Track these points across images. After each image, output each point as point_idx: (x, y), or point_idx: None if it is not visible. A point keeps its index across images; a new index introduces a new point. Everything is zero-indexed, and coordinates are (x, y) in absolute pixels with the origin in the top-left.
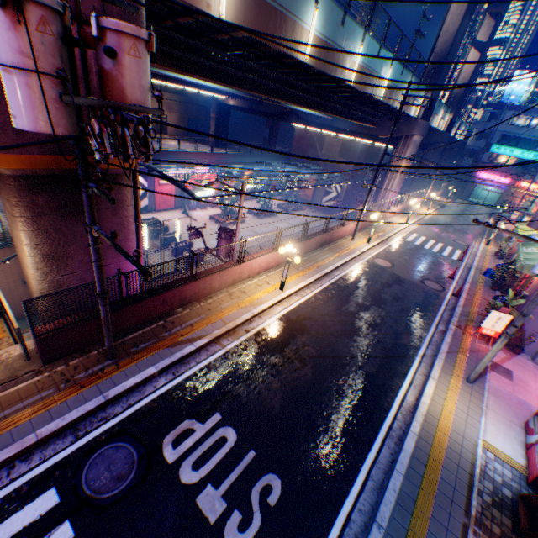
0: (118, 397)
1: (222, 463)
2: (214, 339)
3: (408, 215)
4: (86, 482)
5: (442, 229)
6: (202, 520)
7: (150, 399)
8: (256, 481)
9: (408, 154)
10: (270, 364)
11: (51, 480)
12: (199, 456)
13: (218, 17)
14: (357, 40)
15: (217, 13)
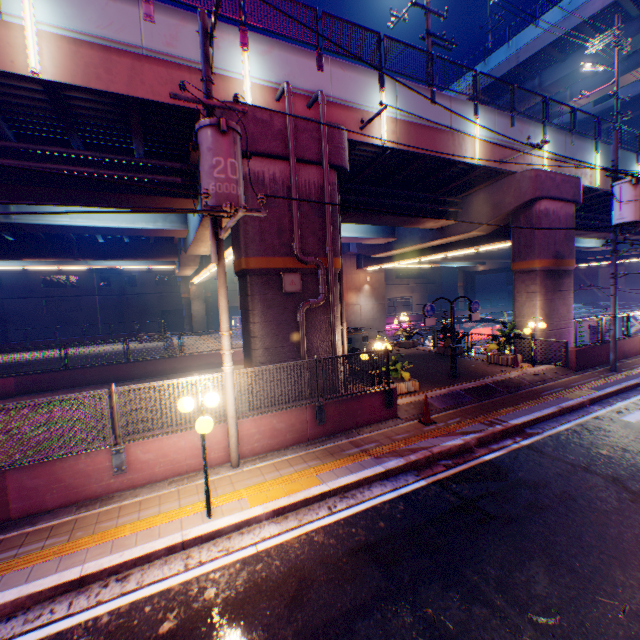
0: None
1: None
2: None
3: None
4: None
5: None
6: None
7: None
8: None
9: None
10: None
11: None
12: None
13: (593, 187)
14: None
15: (592, 186)
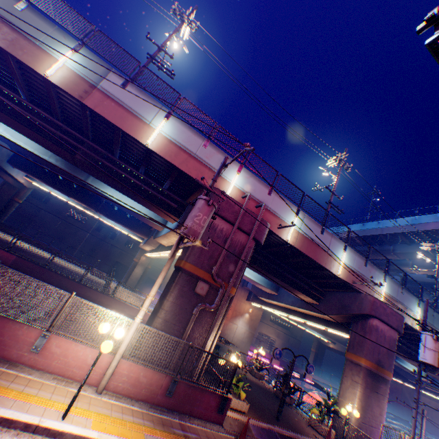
0: None
1: None
2: None
3: None
4: None
5: None
6: None
7: None
8: None
9: None
10: None
11: None
12: None
13: (413, 327)
14: None
15: (413, 326)
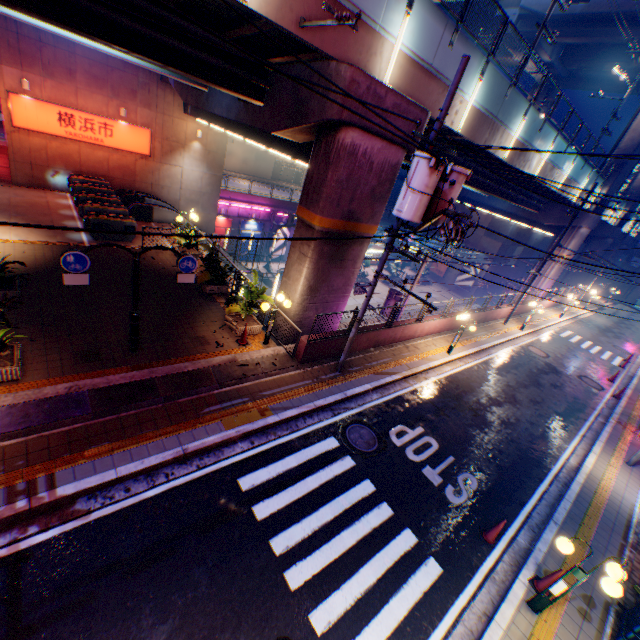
0: (350, 397)
1: (432, 457)
2: (403, 377)
3: (563, 310)
4: (350, 439)
5: (600, 332)
6: (428, 482)
7: (370, 405)
8: (459, 473)
9: (571, 245)
10: (450, 406)
11: (329, 432)
12: (415, 448)
13: (455, 130)
14: (548, 141)
15: (455, 128)
